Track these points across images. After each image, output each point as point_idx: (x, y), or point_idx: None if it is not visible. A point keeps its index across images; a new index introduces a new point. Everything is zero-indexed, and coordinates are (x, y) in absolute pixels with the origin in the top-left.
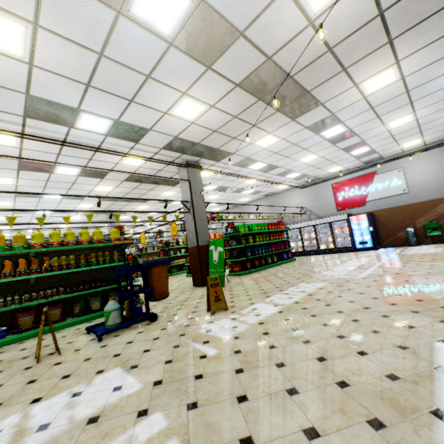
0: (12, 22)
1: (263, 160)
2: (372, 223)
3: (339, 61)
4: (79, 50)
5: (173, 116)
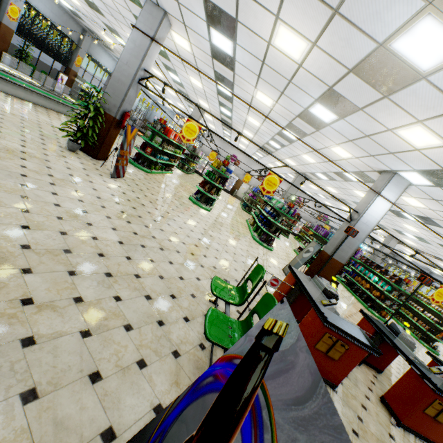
0: None
1: None
2: None
3: None
4: None
5: None
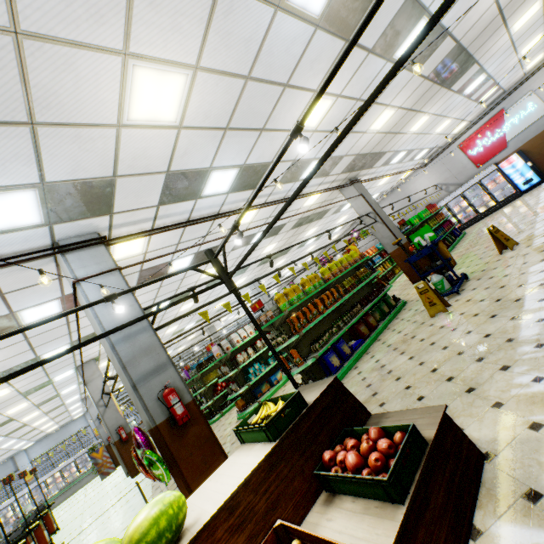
0: (328, 101)
1: (406, 148)
2: (527, 159)
3: (503, 17)
4: (348, 103)
5: (367, 133)
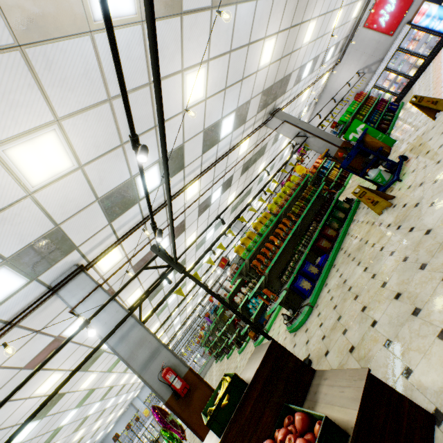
0: (200, 71)
1: (309, 58)
2: (440, 0)
3: None
4: (222, 60)
5: (260, 70)
